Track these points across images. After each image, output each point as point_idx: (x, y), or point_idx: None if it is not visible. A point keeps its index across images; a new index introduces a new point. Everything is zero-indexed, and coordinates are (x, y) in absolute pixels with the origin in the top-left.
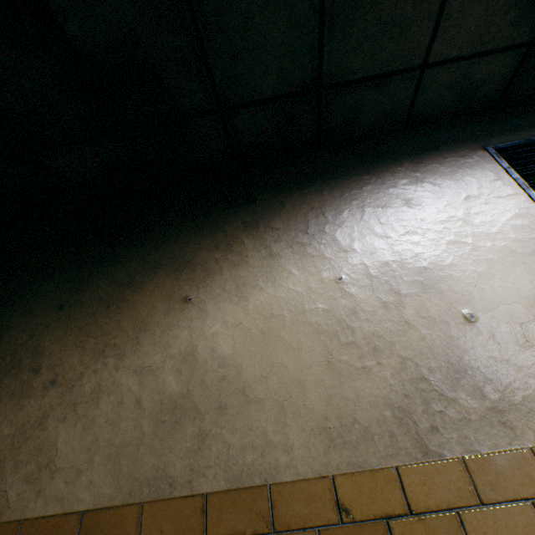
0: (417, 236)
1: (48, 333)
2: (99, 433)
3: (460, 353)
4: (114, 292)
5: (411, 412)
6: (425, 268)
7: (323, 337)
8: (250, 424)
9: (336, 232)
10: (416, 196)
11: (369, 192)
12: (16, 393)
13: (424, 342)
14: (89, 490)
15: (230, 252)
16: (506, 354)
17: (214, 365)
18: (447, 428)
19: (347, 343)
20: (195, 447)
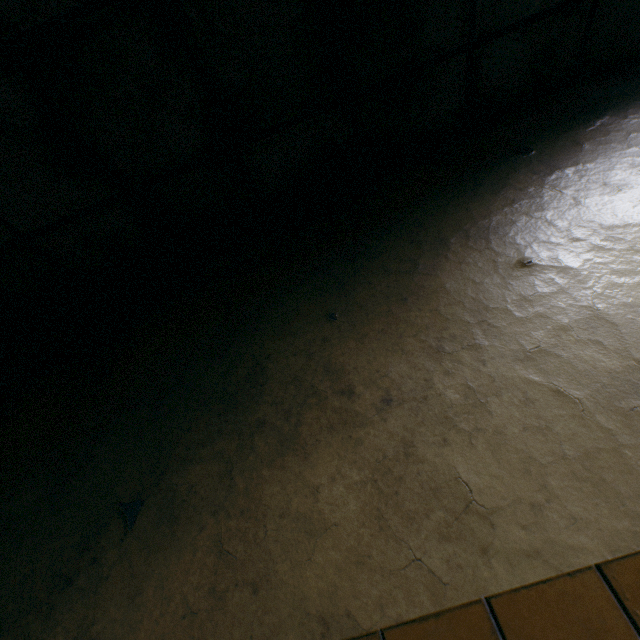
0: None
1: (332, 347)
2: (526, 447)
3: None
4: (399, 283)
5: None
6: None
7: None
8: None
9: None
10: None
11: None
12: (335, 425)
13: None
14: (581, 530)
15: (543, 203)
16: None
17: None
18: None
19: None
20: None
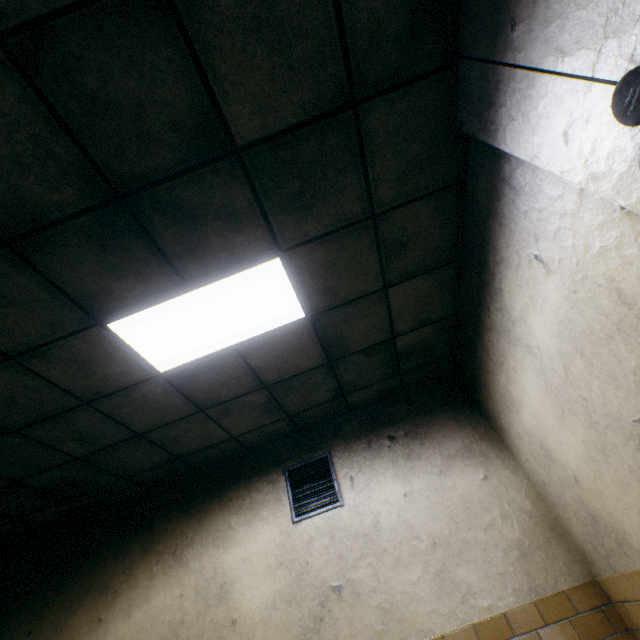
0: (229, 554)
1: None
2: None
3: None
4: (61, 617)
5: None
6: (225, 582)
7: None
8: None
9: (189, 554)
10: (238, 518)
11: (215, 515)
12: None
13: None
14: None
15: (130, 575)
16: None
17: None
18: None
19: None
20: None
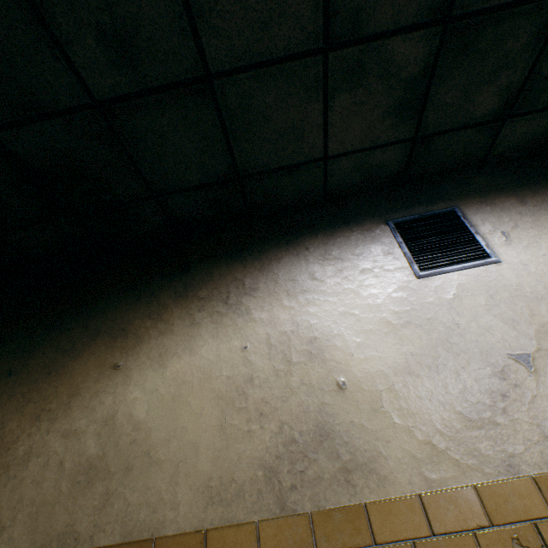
0: (315, 307)
1: None
2: (25, 492)
3: (327, 417)
4: (56, 359)
5: (278, 472)
6: (315, 338)
7: (221, 402)
8: (149, 483)
9: (250, 303)
10: (322, 268)
11: (285, 264)
12: None
13: (301, 407)
14: (9, 545)
15: (160, 320)
16: (363, 418)
17: (129, 429)
18: (304, 486)
19: (240, 408)
20: (101, 505)
